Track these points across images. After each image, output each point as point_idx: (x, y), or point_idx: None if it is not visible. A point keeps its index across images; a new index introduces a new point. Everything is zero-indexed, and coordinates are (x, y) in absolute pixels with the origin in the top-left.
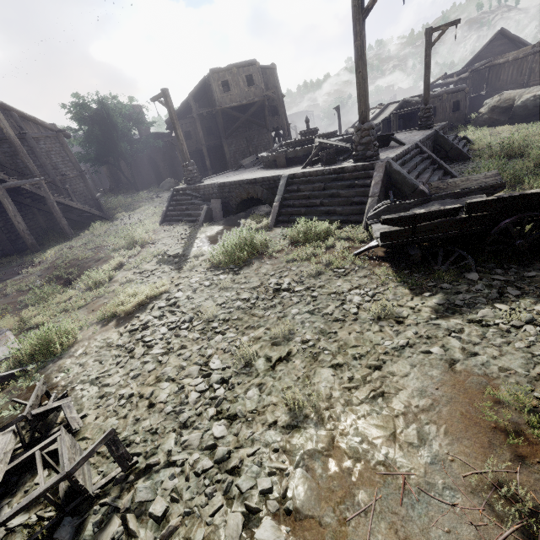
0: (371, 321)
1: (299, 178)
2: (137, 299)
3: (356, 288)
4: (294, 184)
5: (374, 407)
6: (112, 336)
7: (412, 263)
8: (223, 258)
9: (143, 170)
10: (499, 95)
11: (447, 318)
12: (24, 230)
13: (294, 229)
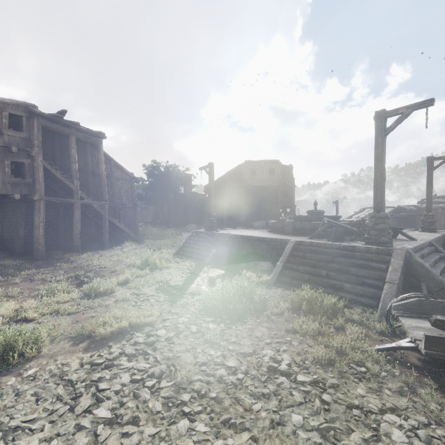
0: None
1: (306, 246)
2: (119, 323)
3: (391, 410)
4: (300, 250)
5: None
6: (73, 362)
7: None
8: (217, 304)
9: (178, 214)
10: None
11: None
12: (77, 234)
13: (295, 293)
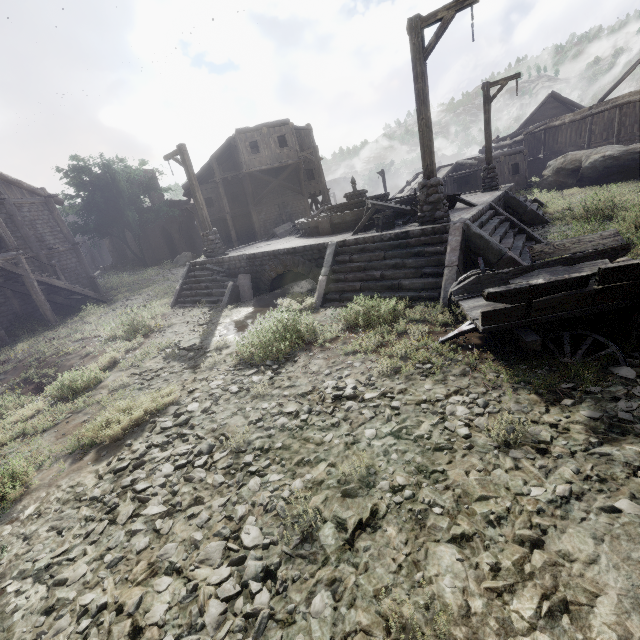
0: (495, 448)
1: (351, 246)
2: (130, 415)
3: (455, 392)
4: (344, 253)
5: (558, 638)
6: (86, 480)
7: (526, 354)
8: (256, 351)
9: (155, 242)
10: (564, 157)
11: (617, 443)
12: None
13: (349, 309)
